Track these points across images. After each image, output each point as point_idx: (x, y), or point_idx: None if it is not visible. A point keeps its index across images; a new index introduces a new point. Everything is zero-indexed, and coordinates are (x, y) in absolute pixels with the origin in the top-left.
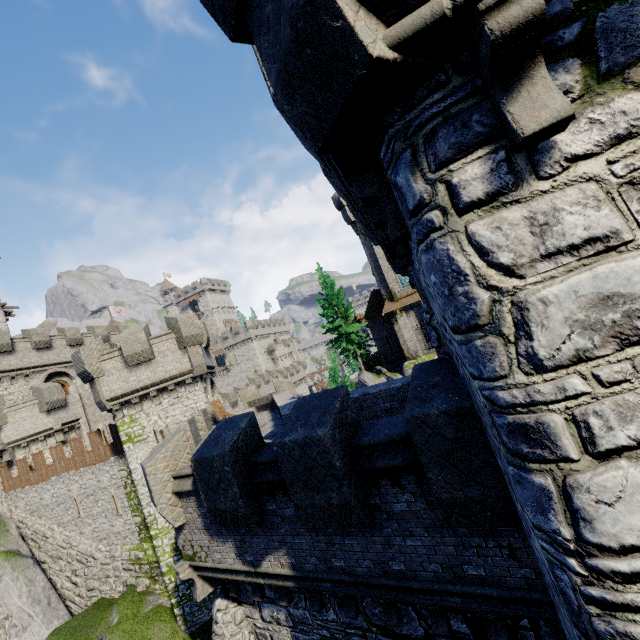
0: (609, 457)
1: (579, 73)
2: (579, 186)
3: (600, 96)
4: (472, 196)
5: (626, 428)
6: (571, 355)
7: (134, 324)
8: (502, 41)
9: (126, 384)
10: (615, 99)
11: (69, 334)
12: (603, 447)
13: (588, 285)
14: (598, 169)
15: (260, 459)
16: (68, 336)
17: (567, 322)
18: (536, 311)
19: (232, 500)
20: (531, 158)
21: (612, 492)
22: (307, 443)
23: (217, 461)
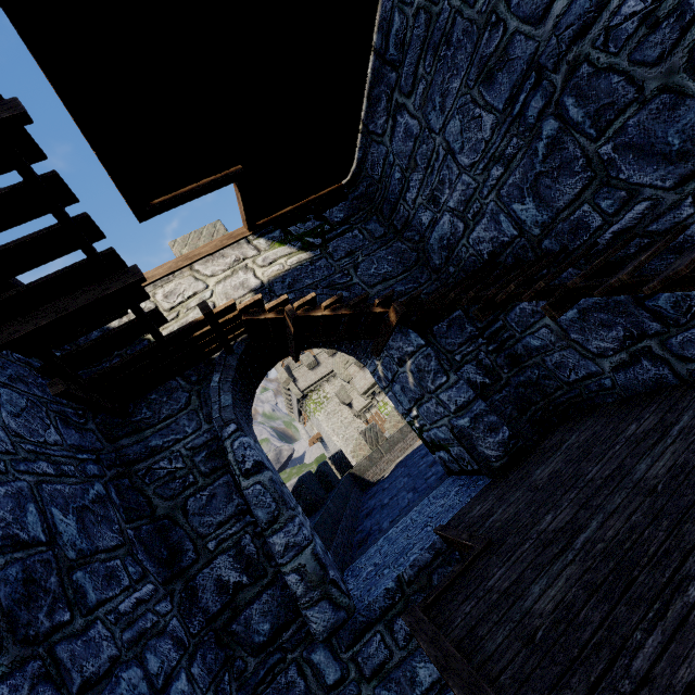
0: None
1: None
2: None
3: None
4: None
5: None
6: None
7: None
8: None
9: (366, 381)
10: None
11: None
12: None
13: None
14: None
15: None
16: None
17: None
18: None
19: None
20: None
21: None
22: None
23: None
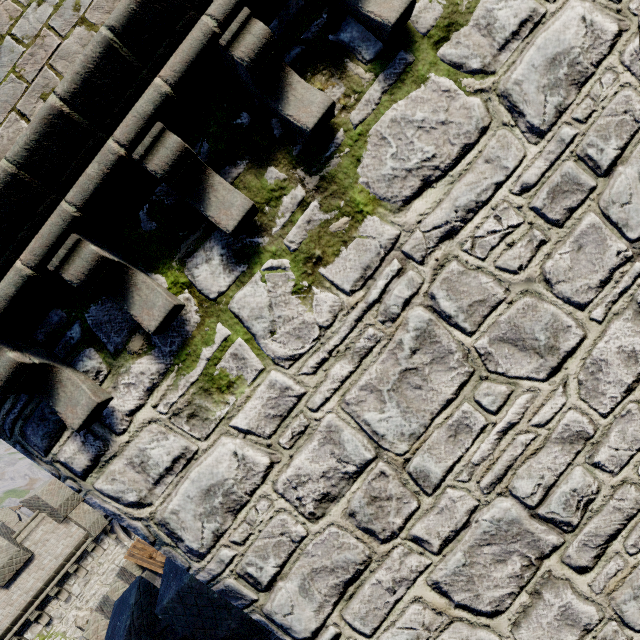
0: (272, 585)
1: (98, 357)
2: (146, 429)
3: (121, 367)
4: (81, 466)
5: (269, 562)
6: (212, 537)
7: (1, 511)
8: (5, 388)
9: (11, 607)
10: (132, 366)
11: None
12: (265, 582)
13: (193, 488)
14: (150, 413)
15: (163, 624)
16: None
17: (196, 518)
18: (174, 521)
19: None
20: (104, 423)
21: (287, 605)
22: (182, 596)
23: None
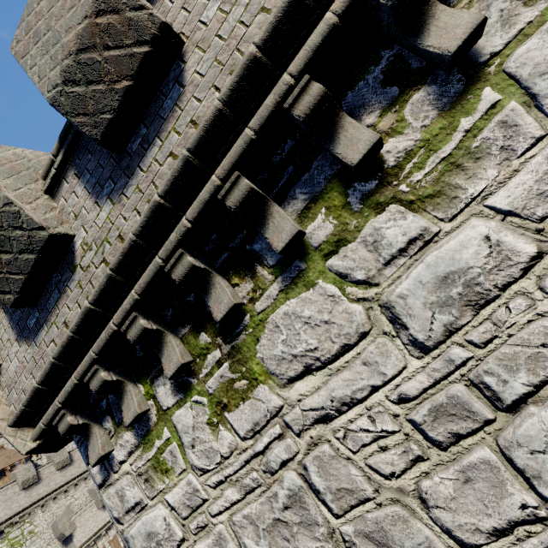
0: None
1: (111, 422)
2: (126, 476)
3: (120, 433)
4: (98, 481)
5: None
6: None
7: None
8: (66, 434)
9: None
10: (124, 434)
11: None
12: None
13: (142, 527)
14: (129, 468)
15: None
16: None
17: (142, 547)
18: (132, 542)
19: None
20: (110, 462)
21: None
22: None
23: None
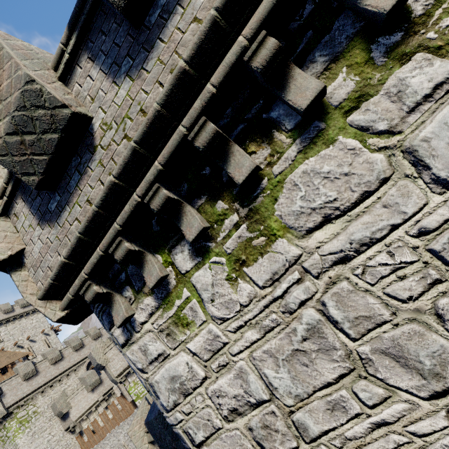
0: (200, 446)
1: (131, 291)
2: (148, 334)
3: (140, 299)
4: (121, 342)
5: (200, 432)
6: (173, 403)
7: None
8: (92, 302)
9: (124, 362)
10: (144, 300)
11: (91, 333)
12: (197, 442)
13: (166, 373)
14: (150, 327)
15: None
16: (91, 334)
17: (166, 389)
18: (156, 386)
19: (170, 444)
20: (131, 324)
21: None
22: None
23: (154, 422)
